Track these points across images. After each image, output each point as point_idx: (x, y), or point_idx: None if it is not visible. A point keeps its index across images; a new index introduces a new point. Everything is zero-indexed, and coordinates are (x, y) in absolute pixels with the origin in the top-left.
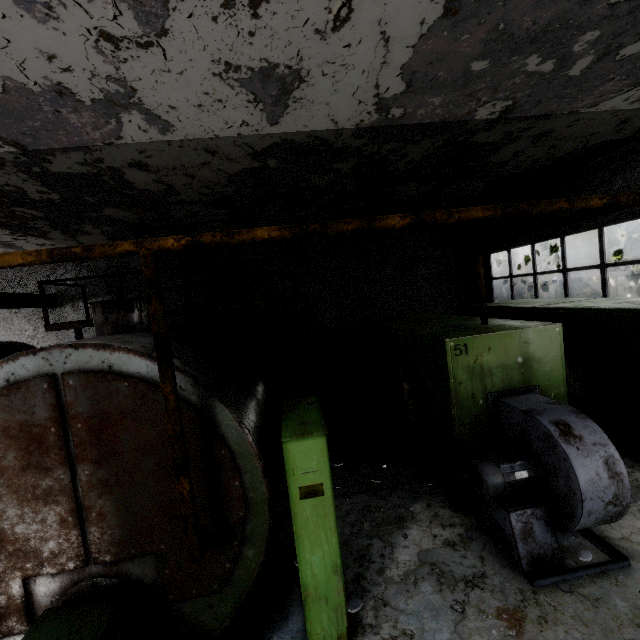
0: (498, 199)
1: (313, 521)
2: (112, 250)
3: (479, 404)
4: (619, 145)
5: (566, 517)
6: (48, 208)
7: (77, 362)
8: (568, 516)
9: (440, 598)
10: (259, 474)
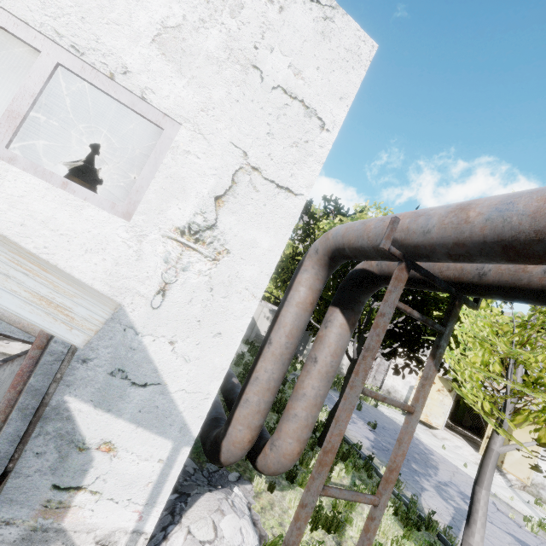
0: None
1: None
2: None
3: None
4: None
5: None
6: None
7: None
8: None
9: None
10: None
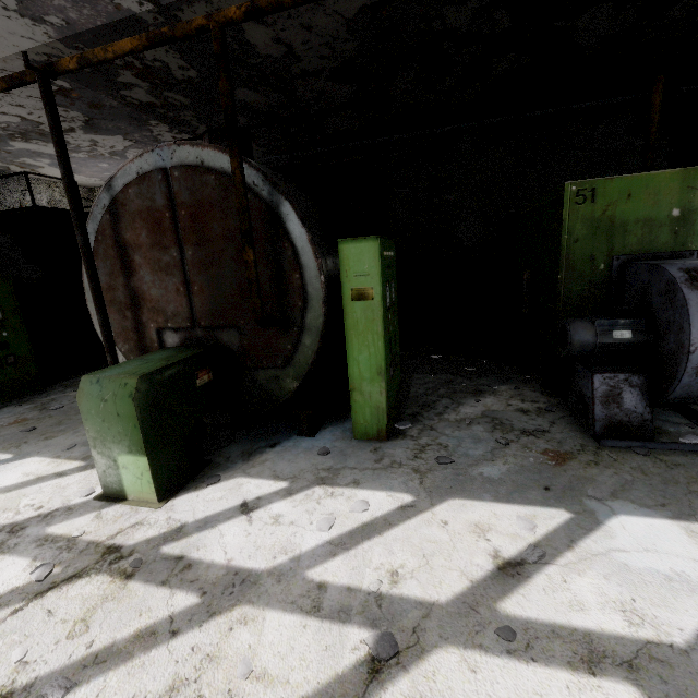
0: None
1: (362, 323)
2: (189, 26)
3: (598, 270)
4: None
5: (667, 381)
6: (191, 92)
7: (180, 158)
8: (669, 378)
9: (488, 435)
10: (316, 271)
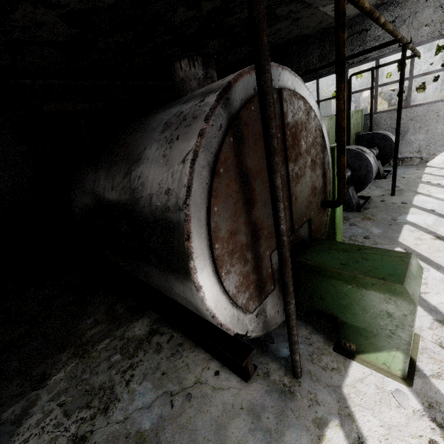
0: (239, 68)
1: None
2: None
3: None
4: (306, 39)
5: (363, 184)
6: None
7: (283, 81)
8: (365, 183)
9: (345, 226)
10: (331, 167)
